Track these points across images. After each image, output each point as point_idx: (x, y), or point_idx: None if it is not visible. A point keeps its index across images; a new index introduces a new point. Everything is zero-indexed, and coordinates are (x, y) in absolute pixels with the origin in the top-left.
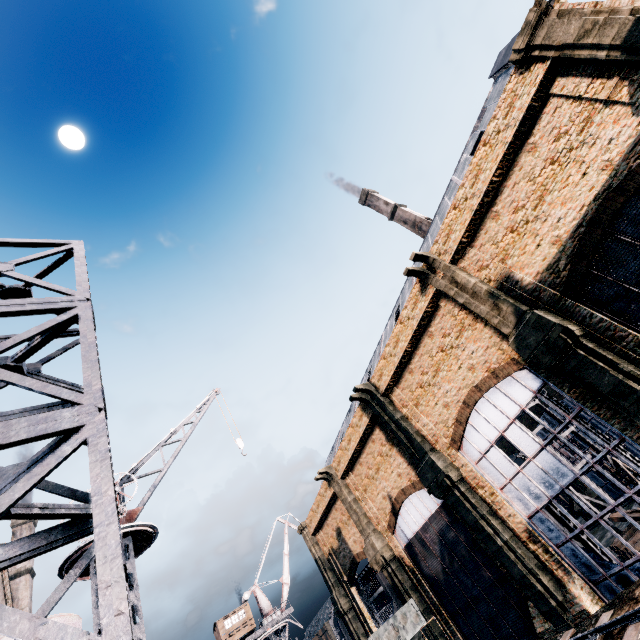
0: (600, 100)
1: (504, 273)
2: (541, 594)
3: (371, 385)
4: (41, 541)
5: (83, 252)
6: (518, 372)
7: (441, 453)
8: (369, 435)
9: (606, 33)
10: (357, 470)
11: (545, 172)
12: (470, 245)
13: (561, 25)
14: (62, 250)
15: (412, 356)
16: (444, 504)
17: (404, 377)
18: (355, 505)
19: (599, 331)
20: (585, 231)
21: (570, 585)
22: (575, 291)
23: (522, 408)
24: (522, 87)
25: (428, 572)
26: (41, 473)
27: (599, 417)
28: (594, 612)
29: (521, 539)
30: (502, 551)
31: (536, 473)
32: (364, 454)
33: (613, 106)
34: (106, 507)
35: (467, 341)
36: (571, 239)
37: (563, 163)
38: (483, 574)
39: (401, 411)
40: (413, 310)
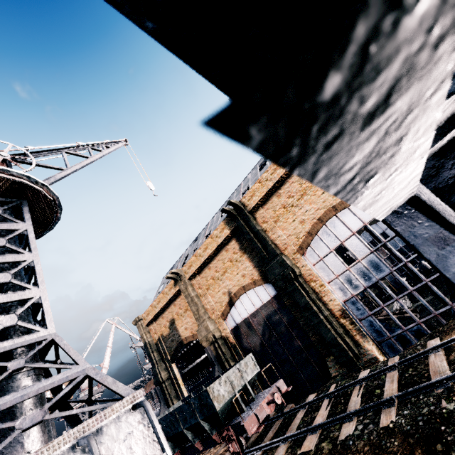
0: None
1: None
2: (344, 350)
3: (240, 204)
4: None
5: None
6: None
7: (288, 257)
8: (224, 245)
9: None
10: (204, 273)
11: None
12: None
13: None
14: None
15: (284, 183)
16: (277, 296)
17: (271, 200)
18: (197, 299)
19: None
20: None
21: (365, 343)
22: None
23: (365, 224)
24: None
25: (247, 346)
26: None
27: None
28: (380, 358)
29: (335, 316)
30: (322, 323)
31: (360, 270)
32: (215, 260)
33: None
34: None
35: None
36: None
37: None
38: (294, 343)
39: (261, 225)
40: None
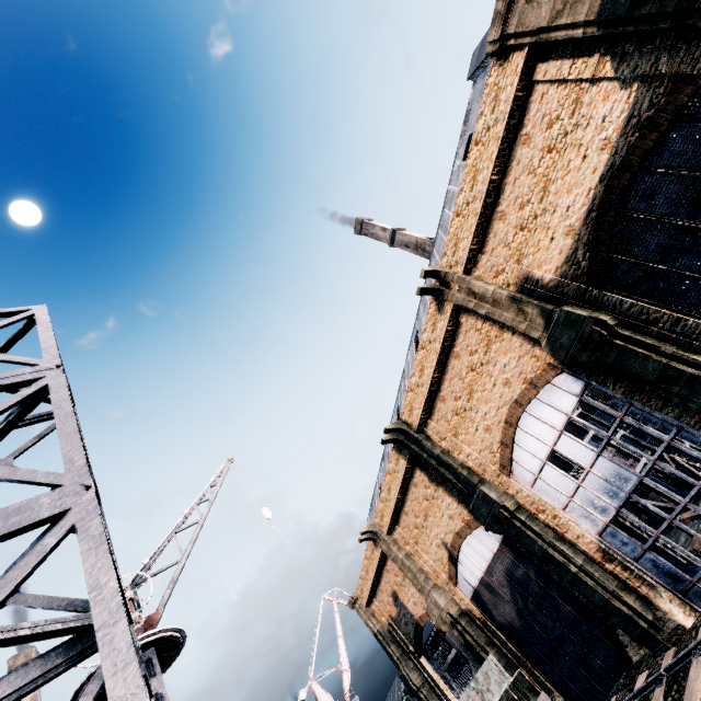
0: (585, 79)
1: (522, 274)
2: (629, 617)
3: (402, 423)
4: (36, 671)
5: (47, 317)
6: (557, 377)
7: (492, 483)
8: (410, 479)
9: (578, 11)
10: (403, 521)
11: (544, 162)
12: (481, 251)
13: (532, 10)
14: (21, 318)
15: (441, 382)
16: (505, 539)
17: (436, 407)
18: (408, 561)
19: (632, 317)
20: (597, 215)
21: (658, 600)
22: (599, 280)
23: (569, 416)
24: (504, 79)
25: (502, 621)
26: (18, 577)
27: (651, 409)
28: (689, 625)
29: (595, 560)
30: (578, 578)
31: (597, 484)
32: (408, 502)
33: (600, 83)
34: (109, 603)
35: (497, 354)
36: (584, 226)
37: (561, 149)
38: (562, 609)
39: (440, 445)
40: (433, 332)
